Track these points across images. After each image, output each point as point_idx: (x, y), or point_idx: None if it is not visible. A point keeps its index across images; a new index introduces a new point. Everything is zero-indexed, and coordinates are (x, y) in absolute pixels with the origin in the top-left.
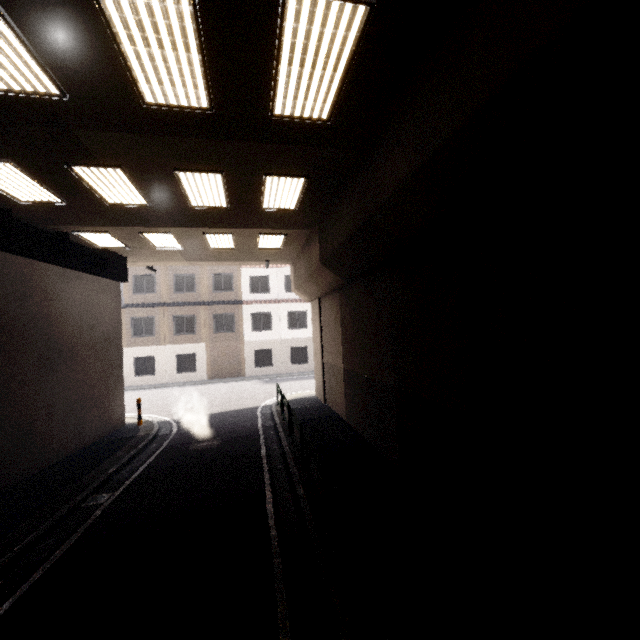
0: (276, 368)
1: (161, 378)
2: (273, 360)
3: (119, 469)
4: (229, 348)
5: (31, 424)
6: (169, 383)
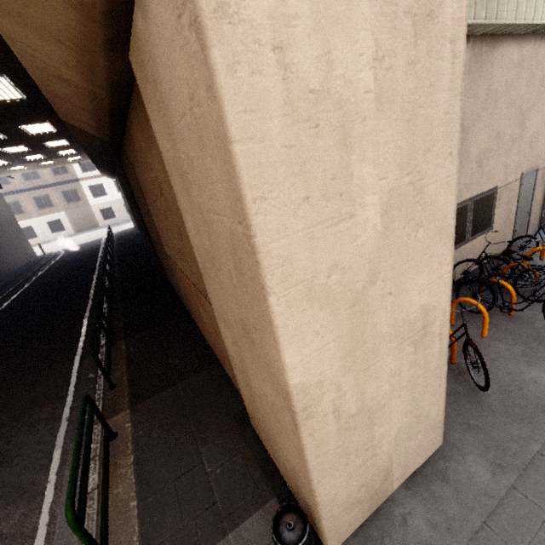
0: (119, 218)
1: (43, 238)
2: (115, 214)
3: (46, 263)
4: (82, 212)
5: (1, 255)
6: (50, 240)
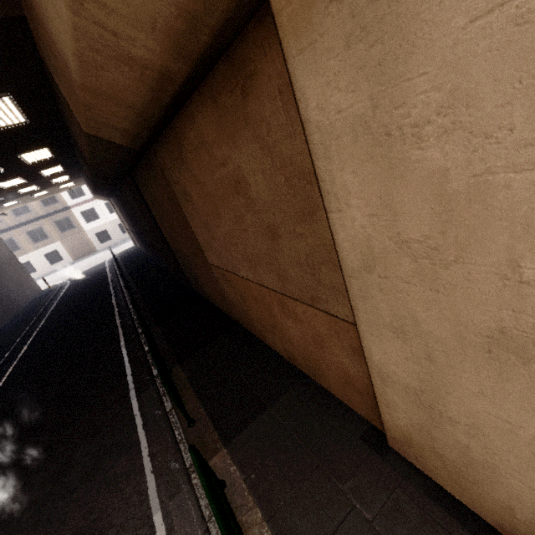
0: (115, 239)
1: (42, 272)
2: (110, 236)
3: (54, 296)
4: (77, 239)
5: (8, 295)
6: (50, 272)
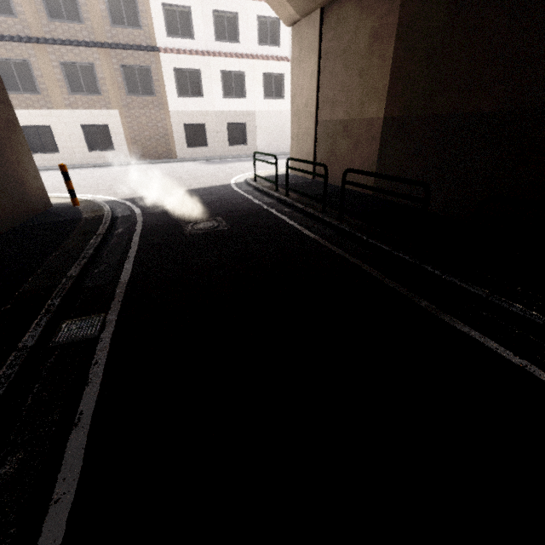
0: (212, 149)
1: (69, 157)
2: (208, 139)
3: (86, 268)
4: (151, 120)
5: None
6: (82, 164)
